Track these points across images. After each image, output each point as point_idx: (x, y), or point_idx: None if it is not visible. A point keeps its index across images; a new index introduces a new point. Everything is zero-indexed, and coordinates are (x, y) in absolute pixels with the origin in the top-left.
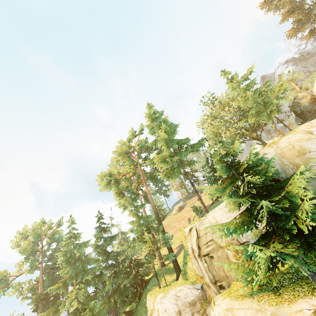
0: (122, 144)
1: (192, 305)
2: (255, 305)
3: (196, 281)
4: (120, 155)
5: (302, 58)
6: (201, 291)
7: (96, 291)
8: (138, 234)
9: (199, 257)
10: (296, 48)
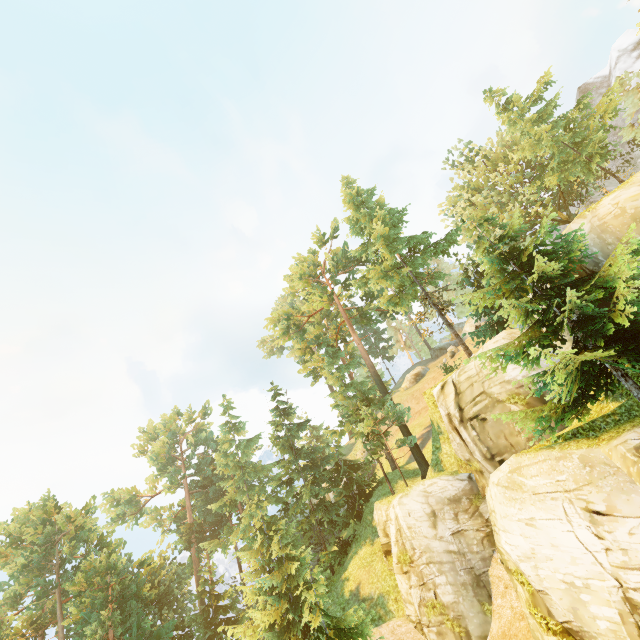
0: (302, 261)
1: (455, 503)
2: (554, 453)
3: (458, 470)
4: (301, 281)
5: None
6: (468, 482)
7: (285, 507)
8: (348, 408)
9: (461, 425)
10: None
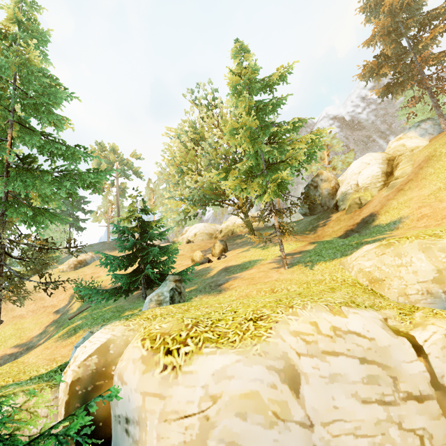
0: None
1: None
2: None
3: None
4: None
5: (351, 124)
6: None
7: None
8: None
9: None
10: (352, 107)
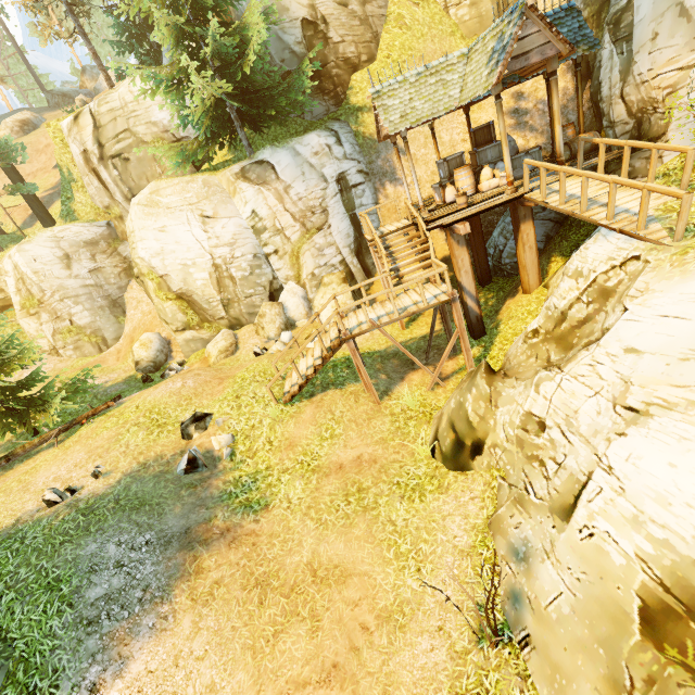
0: None
1: (92, 245)
2: (186, 178)
3: (96, 218)
4: None
5: None
6: (107, 228)
7: None
8: None
9: (101, 163)
10: None
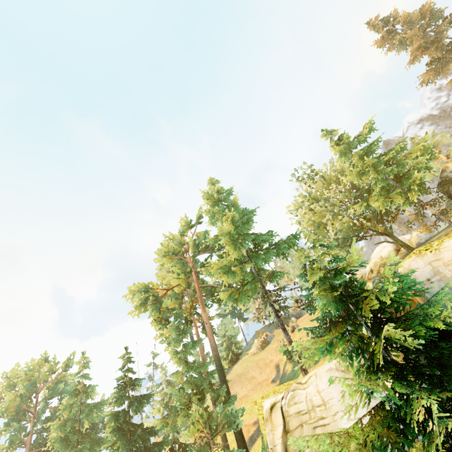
0: (171, 239)
1: None
2: None
3: None
4: (165, 257)
5: (445, 114)
6: None
7: None
8: (181, 401)
9: None
10: (432, 102)
